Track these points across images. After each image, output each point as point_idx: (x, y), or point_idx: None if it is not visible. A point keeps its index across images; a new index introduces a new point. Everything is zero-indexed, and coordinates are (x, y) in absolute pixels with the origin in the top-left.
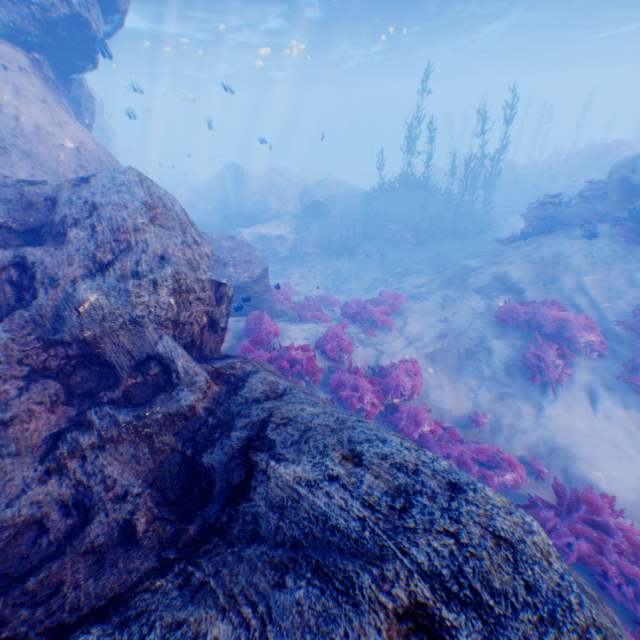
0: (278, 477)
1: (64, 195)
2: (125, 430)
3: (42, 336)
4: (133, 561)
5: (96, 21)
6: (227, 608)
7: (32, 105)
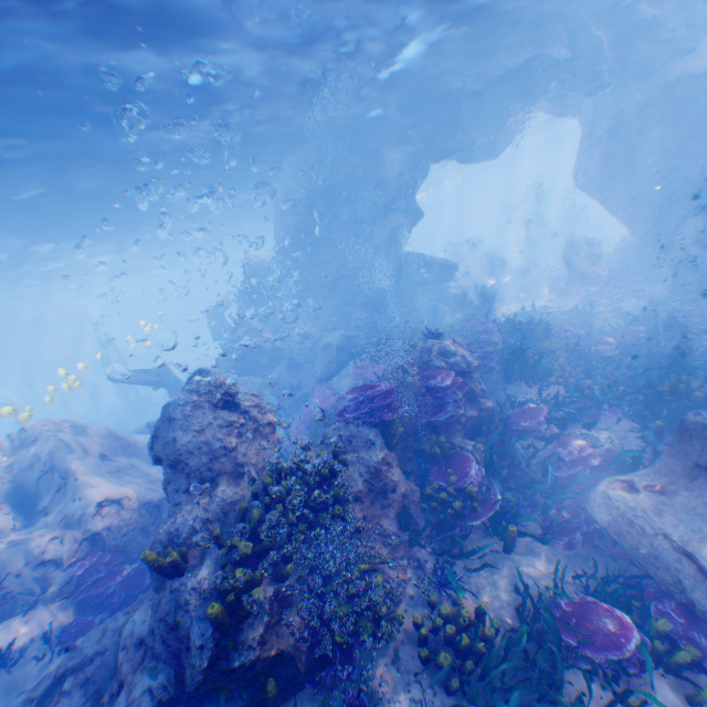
0: None
1: None
2: None
3: None
4: None
5: None
6: None
7: None
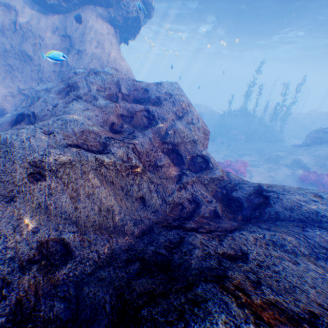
0: (287, 199)
1: (152, 88)
2: (196, 180)
3: (160, 139)
4: (226, 221)
5: (142, 20)
6: (287, 234)
7: (114, 50)
